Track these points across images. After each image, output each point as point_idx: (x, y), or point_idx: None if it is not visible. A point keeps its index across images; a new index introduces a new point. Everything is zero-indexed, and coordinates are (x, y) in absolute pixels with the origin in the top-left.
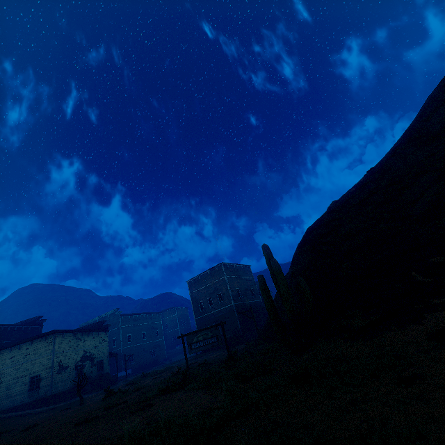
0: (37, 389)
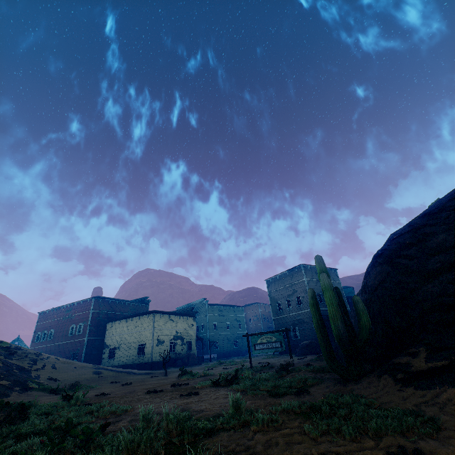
0: (143, 355)
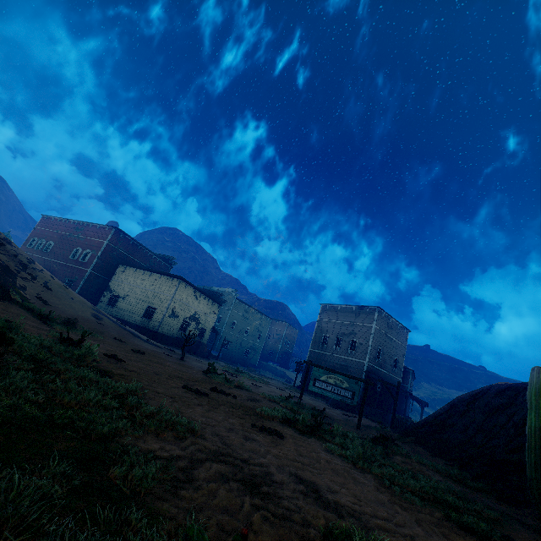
0: (149, 319)
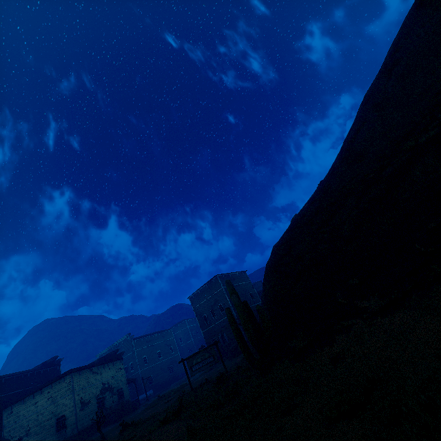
0: (64, 429)
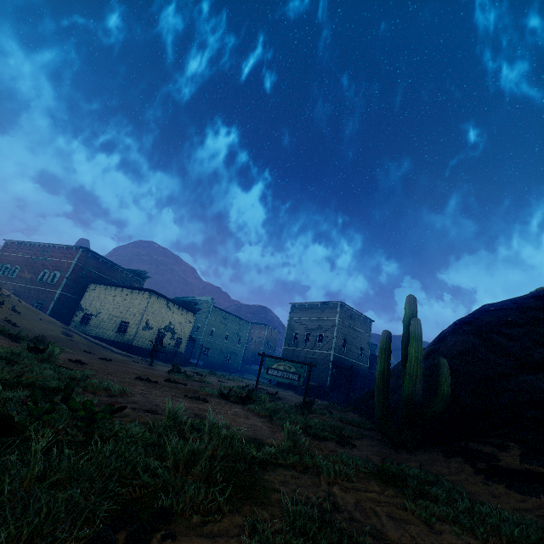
0: (123, 334)
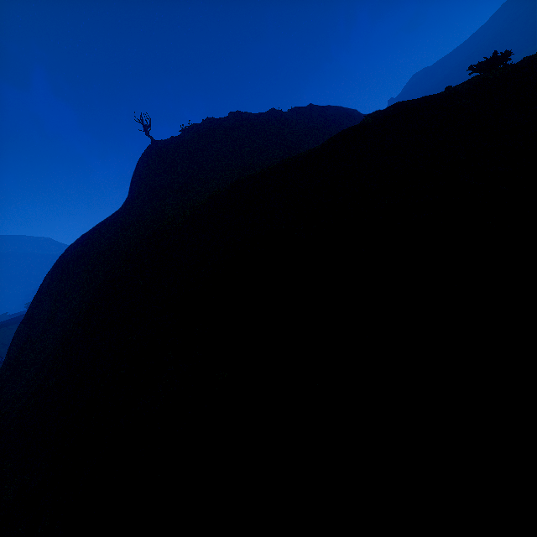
0: None
